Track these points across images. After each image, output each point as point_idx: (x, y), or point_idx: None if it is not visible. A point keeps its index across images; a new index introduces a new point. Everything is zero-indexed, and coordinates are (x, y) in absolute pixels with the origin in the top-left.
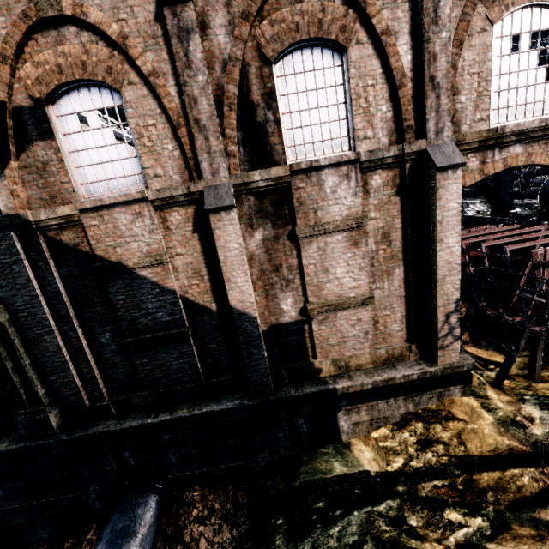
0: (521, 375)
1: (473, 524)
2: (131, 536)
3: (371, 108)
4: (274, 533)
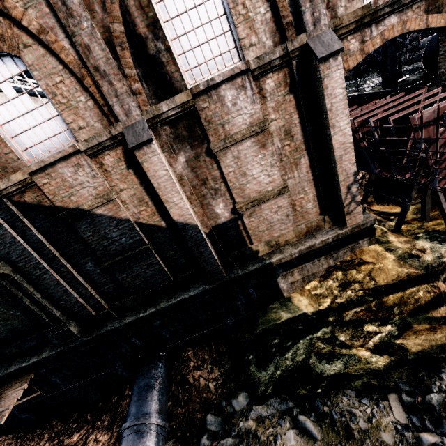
0: (416, 218)
1: (385, 330)
2: (152, 388)
3: (250, 13)
4: (248, 365)
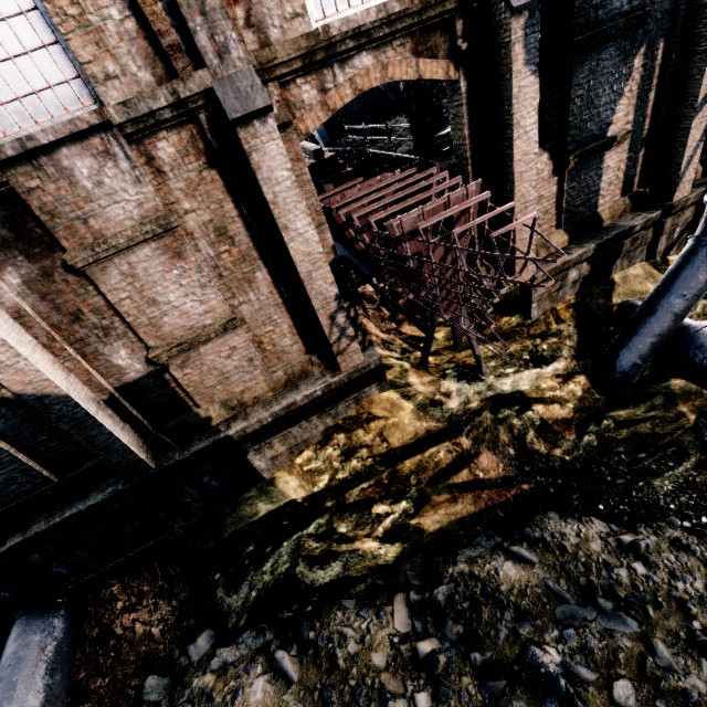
0: (448, 347)
1: (399, 509)
2: (30, 667)
3: (89, 16)
4: (214, 588)
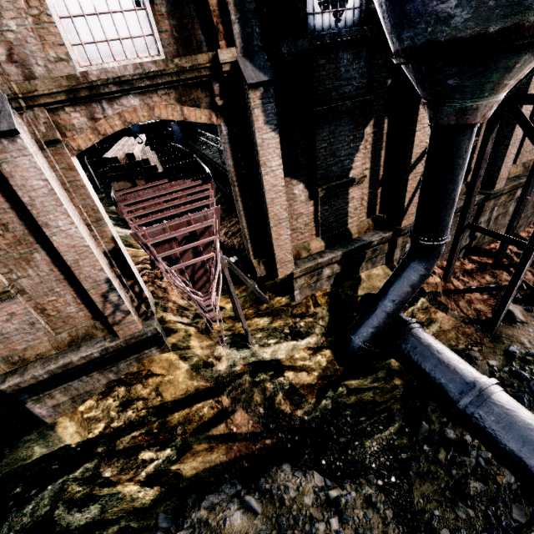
0: (232, 316)
1: (163, 455)
2: None
3: None
4: None
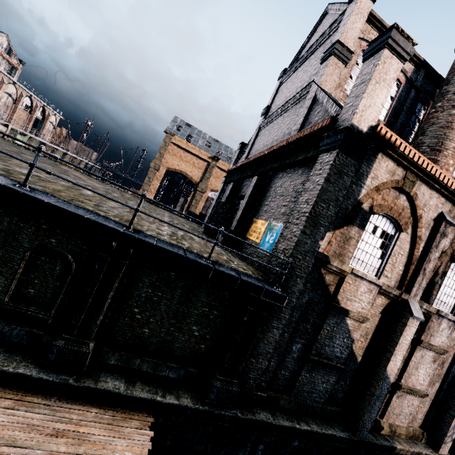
0: None
1: None
2: None
3: None
4: None
